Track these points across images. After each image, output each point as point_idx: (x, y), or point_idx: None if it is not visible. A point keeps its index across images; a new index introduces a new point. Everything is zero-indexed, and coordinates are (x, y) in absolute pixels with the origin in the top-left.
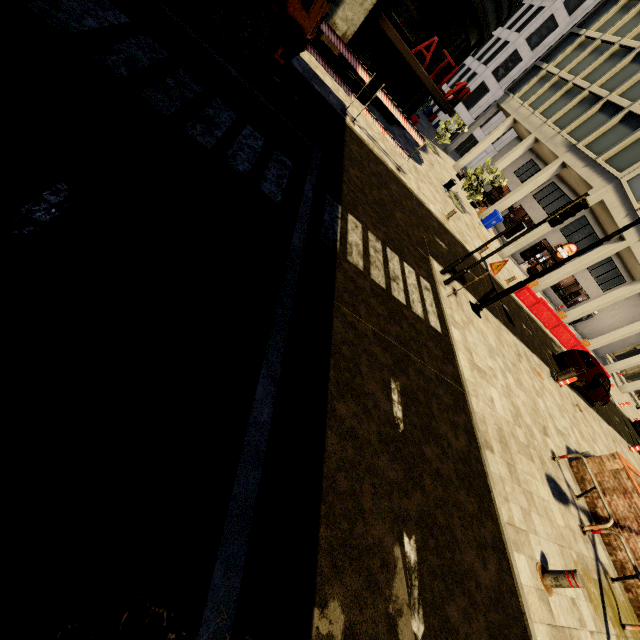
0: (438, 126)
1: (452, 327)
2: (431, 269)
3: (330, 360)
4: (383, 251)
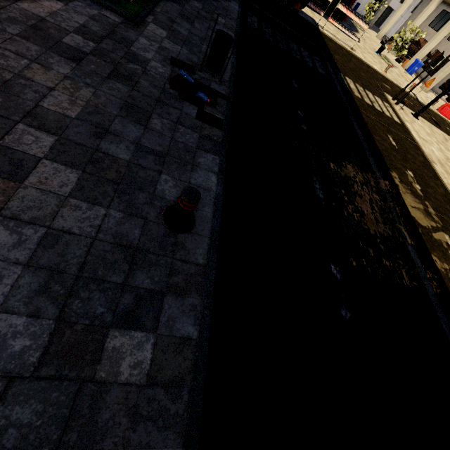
0: (357, 8)
1: (405, 122)
2: (386, 98)
3: (366, 125)
4: (364, 91)
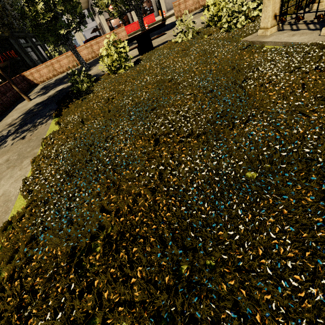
0: None
1: None
2: None
3: None
4: None
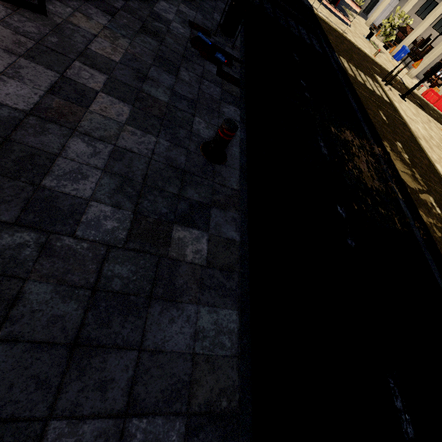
0: None
1: (394, 101)
2: (376, 79)
3: (360, 100)
4: (357, 71)
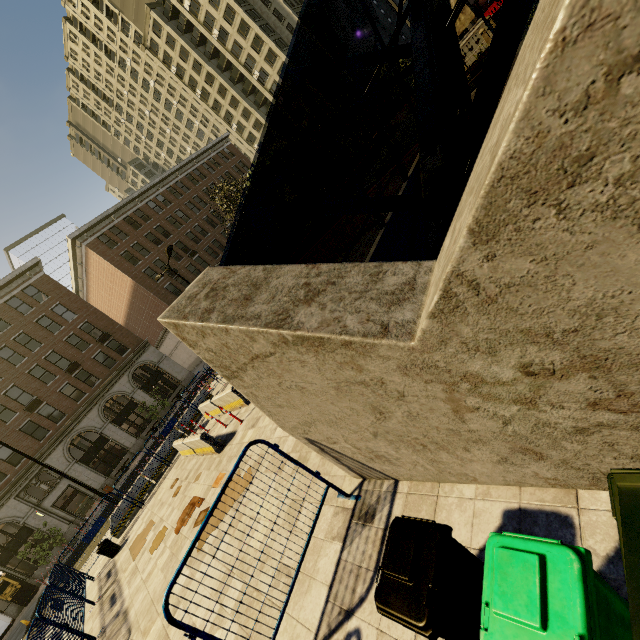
0: None
1: None
2: None
3: None
4: None
